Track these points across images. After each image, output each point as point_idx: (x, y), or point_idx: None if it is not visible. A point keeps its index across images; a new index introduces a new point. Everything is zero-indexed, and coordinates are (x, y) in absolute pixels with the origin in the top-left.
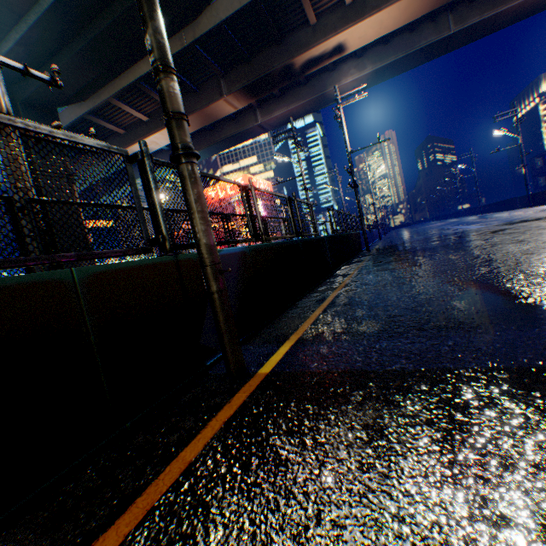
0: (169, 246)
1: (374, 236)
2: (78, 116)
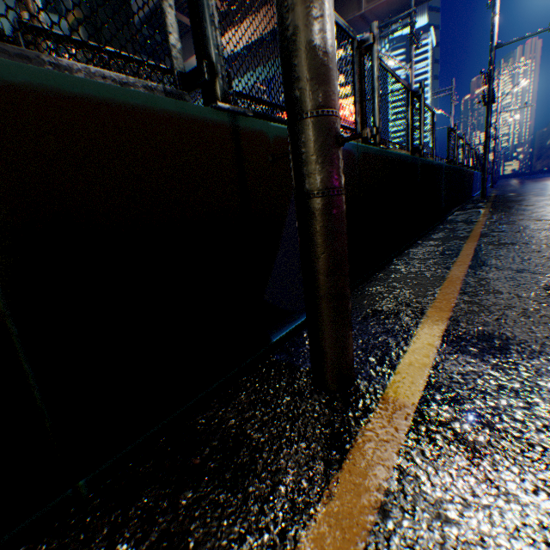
0: (220, 90)
1: None
2: (152, 5)
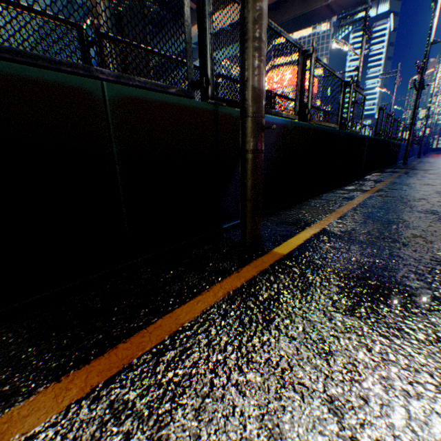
0: (211, 92)
1: (412, 153)
2: None
